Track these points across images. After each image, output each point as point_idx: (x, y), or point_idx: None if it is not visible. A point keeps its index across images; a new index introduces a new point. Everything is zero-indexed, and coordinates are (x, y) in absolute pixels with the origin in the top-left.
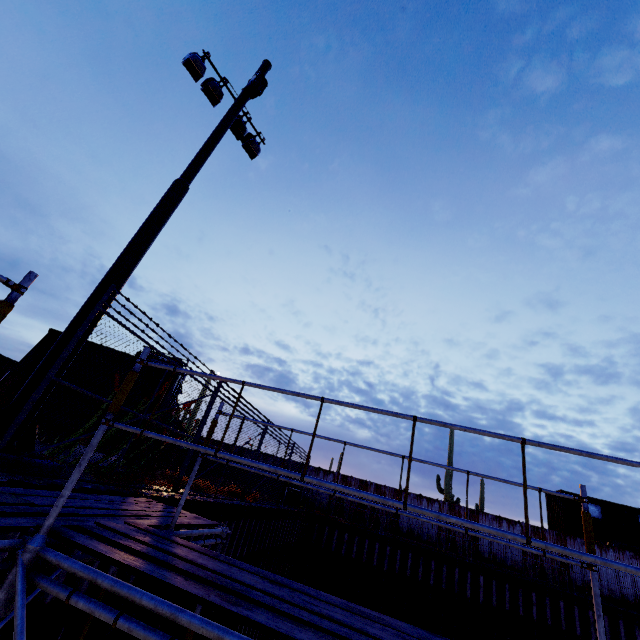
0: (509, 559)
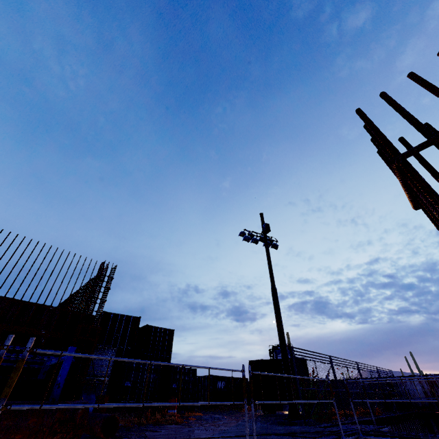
0: None
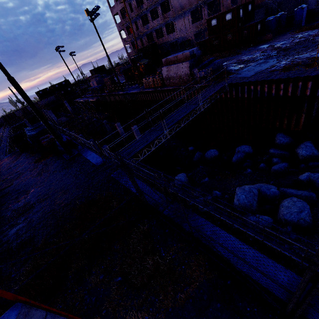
0: None
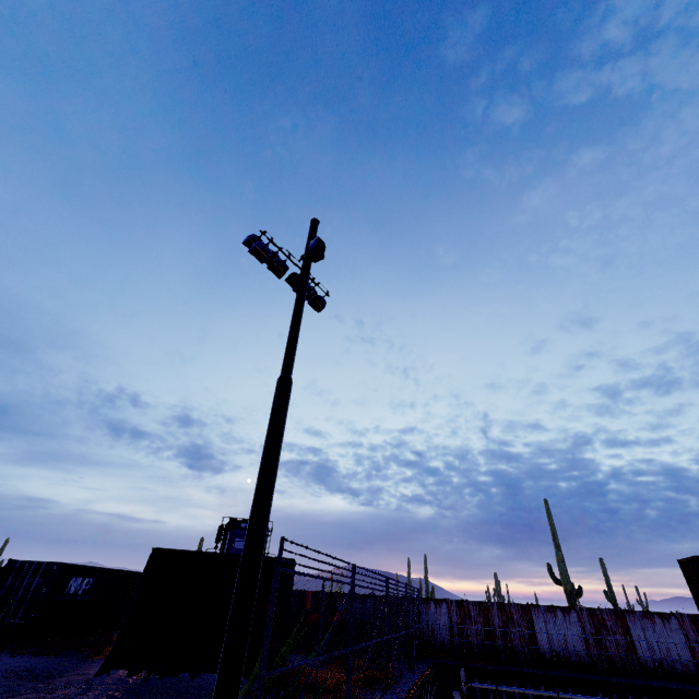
0: (678, 664)
